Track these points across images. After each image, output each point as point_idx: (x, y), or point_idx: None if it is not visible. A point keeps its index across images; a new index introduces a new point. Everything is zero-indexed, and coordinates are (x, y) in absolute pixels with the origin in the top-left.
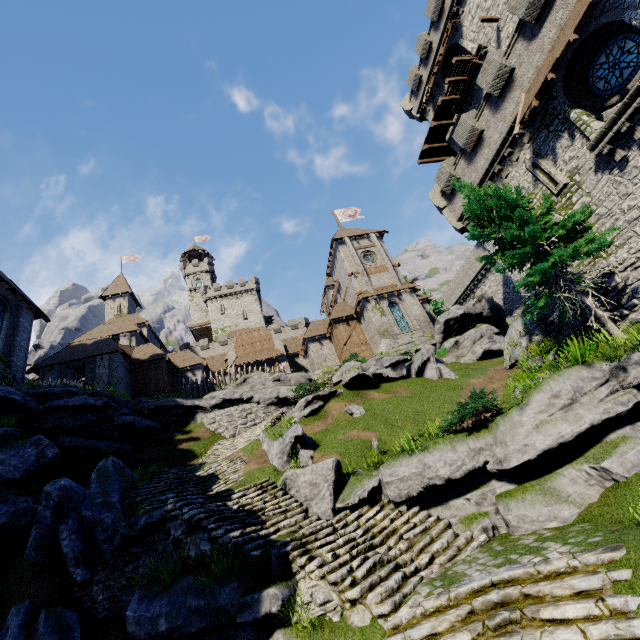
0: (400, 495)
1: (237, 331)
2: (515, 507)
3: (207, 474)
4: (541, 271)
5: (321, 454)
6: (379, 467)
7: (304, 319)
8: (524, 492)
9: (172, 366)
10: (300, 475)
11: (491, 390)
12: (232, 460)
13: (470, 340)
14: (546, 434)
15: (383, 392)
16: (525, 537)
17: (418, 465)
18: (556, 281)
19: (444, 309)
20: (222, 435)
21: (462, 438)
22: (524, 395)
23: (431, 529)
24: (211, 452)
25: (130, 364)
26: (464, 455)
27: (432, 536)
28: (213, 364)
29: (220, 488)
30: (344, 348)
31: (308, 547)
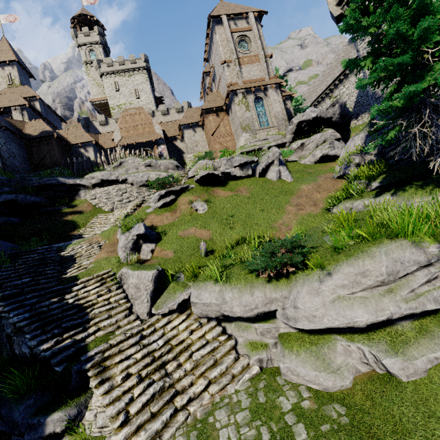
0: (202, 314)
1: (129, 110)
2: (289, 358)
3: (69, 255)
4: (409, 95)
5: (160, 248)
6: (195, 279)
7: (187, 103)
8: (301, 347)
9: (63, 143)
10: (130, 276)
11: (315, 200)
12: (91, 244)
13: (314, 144)
14: (339, 313)
15: (228, 189)
16: (287, 391)
17: (218, 297)
18: (418, 107)
19: (303, 107)
20: (102, 209)
21: (261, 284)
22: (333, 254)
23: (219, 349)
24: (89, 225)
25: (22, 139)
26: (259, 300)
27: (216, 358)
28: (105, 141)
29: (73, 273)
30: (212, 138)
31: (106, 364)
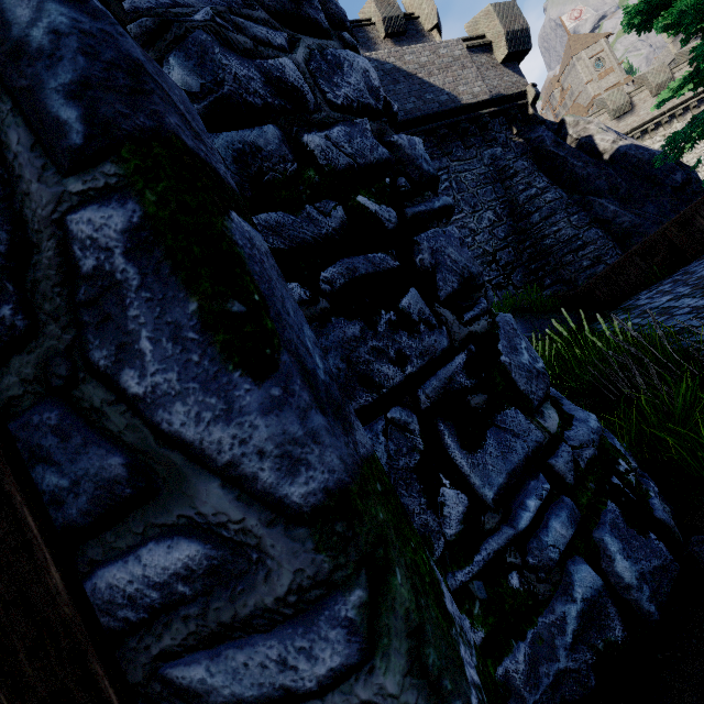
0: None
1: None
2: None
3: None
4: None
5: None
6: None
7: None
8: None
9: None
10: None
11: None
12: None
13: None
14: None
15: None
16: None
17: None
18: None
19: None
20: None
21: None
22: None
23: None
24: None
25: None
26: None
27: None
28: None
29: None
30: None
31: None
